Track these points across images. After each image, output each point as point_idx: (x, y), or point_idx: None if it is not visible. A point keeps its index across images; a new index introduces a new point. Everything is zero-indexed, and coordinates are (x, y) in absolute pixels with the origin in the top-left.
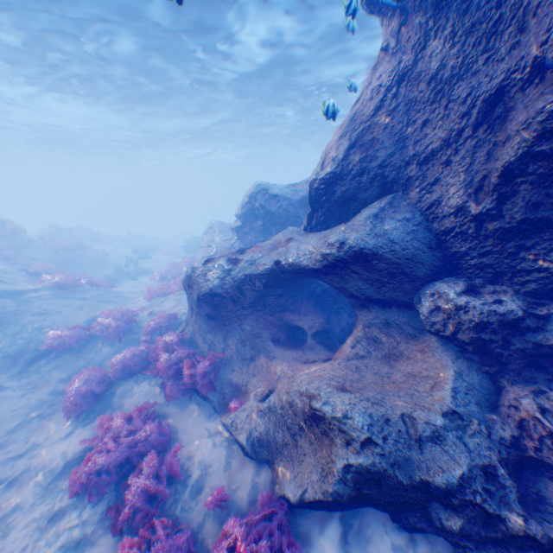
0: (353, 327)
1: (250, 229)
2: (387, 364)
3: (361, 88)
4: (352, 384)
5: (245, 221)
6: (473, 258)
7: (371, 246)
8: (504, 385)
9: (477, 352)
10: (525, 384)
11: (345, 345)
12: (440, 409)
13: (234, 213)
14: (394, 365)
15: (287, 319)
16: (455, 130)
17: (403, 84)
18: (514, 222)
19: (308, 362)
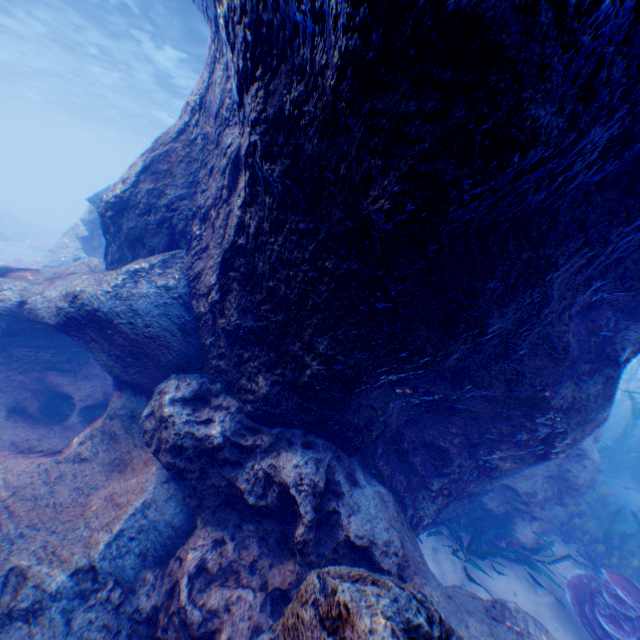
0: (104, 412)
1: (99, 244)
2: (107, 474)
3: None
4: (15, 504)
5: (95, 232)
6: (214, 357)
7: (109, 312)
8: (198, 527)
9: (183, 479)
10: (217, 529)
11: (76, 437)
12: (77, 564)
13: (81, 217)
14: (113, 476)
15: (53, 382)
16: (221, 190)
17: (203, 111)
18: (233, 325)
19: (24, 453)
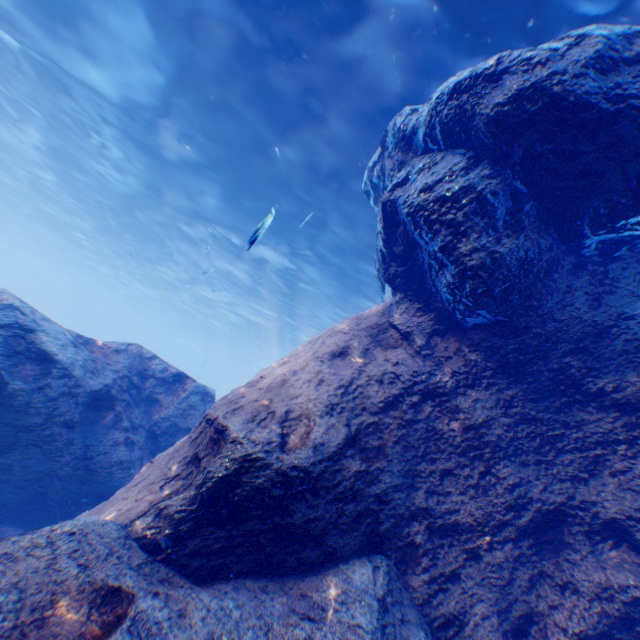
0: None
1: None
2: None
3: (333, 332)
4: None
5: None
6: None
7: None
8: None
9: None
10: None
11: None
12: None
13: None
14: None
15: None
16: (497, 519)
17: (432, 401)
18: None
19: None
